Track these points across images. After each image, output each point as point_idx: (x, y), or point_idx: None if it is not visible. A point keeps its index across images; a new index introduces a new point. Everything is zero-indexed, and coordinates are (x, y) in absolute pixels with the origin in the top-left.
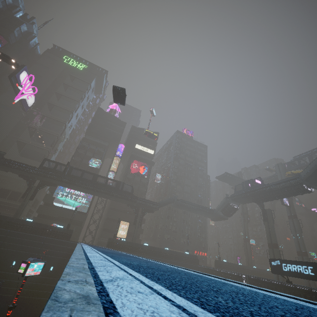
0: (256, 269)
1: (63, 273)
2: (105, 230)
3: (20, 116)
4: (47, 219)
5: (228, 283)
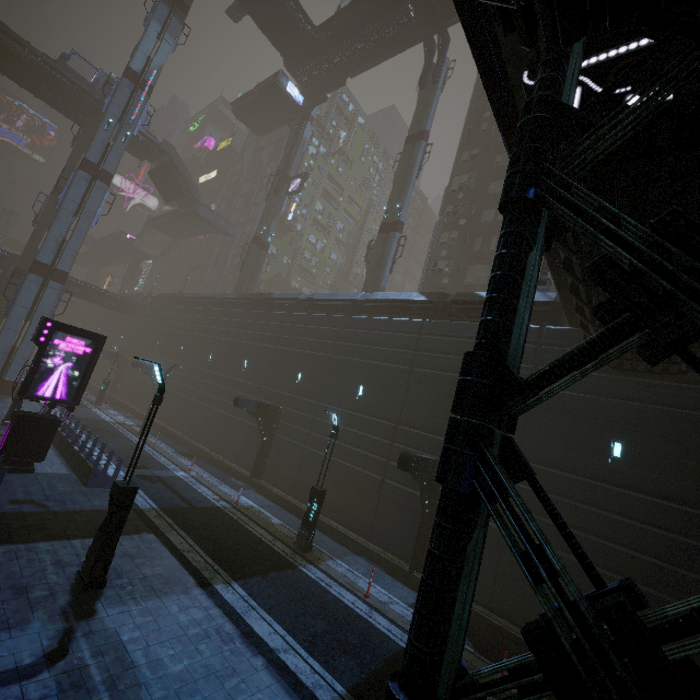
0: (208, 295)
1: None
2: None
3: None
4: None
5: None
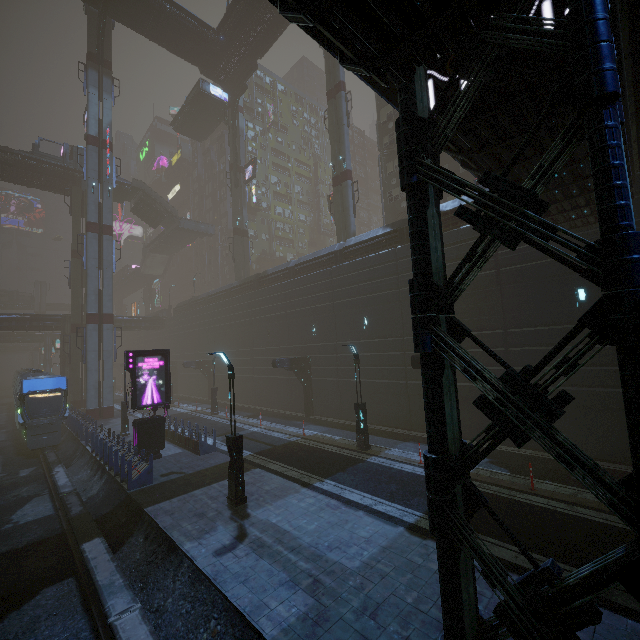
0: (216, 290)
1: None
2: None
3: None
4: None
5: None
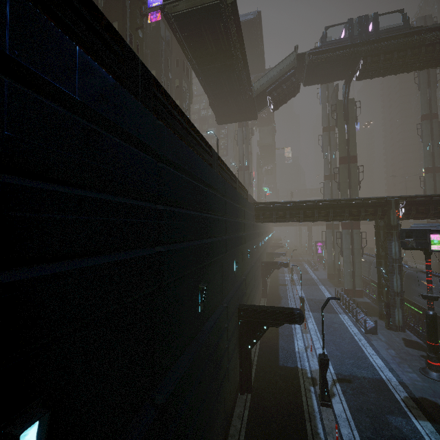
0: None
1: None
2: None
3: None
4: None
5: None
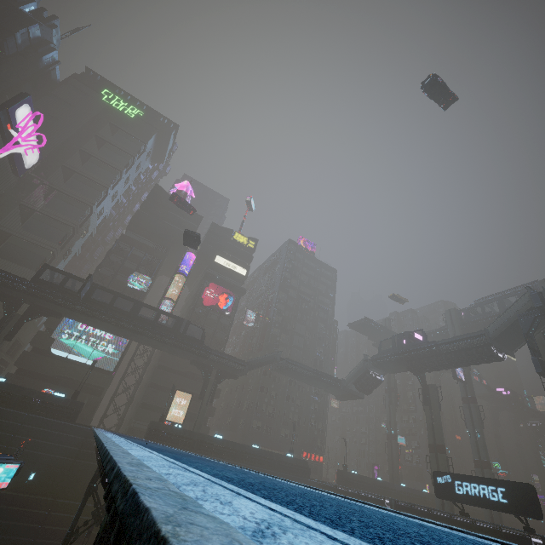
0: (405, 488)
1: (154, 516)
2: (145, 406)
3: (6, 184)
4: (35, 380)
5: (420, 523)
